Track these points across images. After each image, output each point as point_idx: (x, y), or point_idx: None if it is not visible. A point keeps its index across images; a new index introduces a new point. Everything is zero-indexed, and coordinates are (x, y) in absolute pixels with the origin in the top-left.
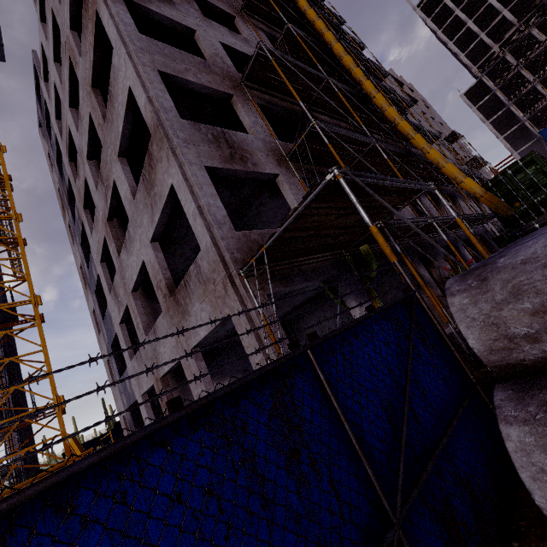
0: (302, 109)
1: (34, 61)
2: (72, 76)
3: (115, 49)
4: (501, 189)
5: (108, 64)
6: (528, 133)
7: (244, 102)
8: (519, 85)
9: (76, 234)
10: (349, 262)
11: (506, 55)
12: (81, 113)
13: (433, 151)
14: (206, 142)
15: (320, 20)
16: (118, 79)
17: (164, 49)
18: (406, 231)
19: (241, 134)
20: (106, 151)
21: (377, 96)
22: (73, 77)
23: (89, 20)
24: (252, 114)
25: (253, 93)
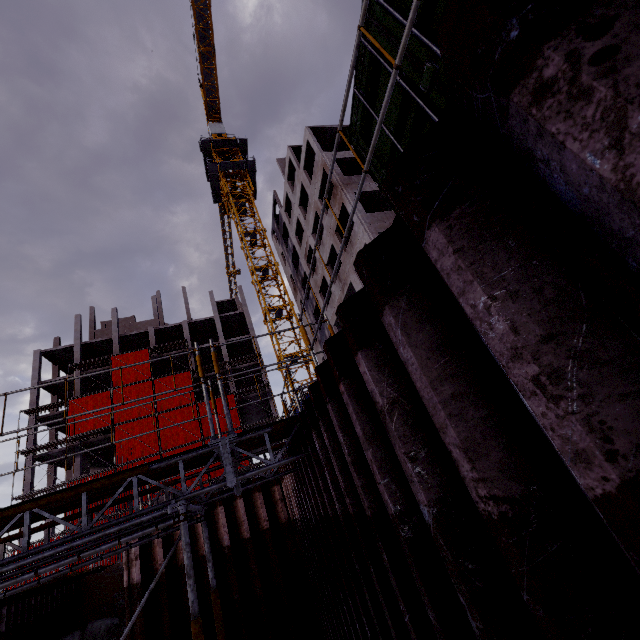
0: None
1: (275, 197)
2: (315, 219)
3: (356, 224)
4: None
5: (343, 218)
6: None
7: None
8: None
9: (309, 308)
10: None
11: None
12: (324, 241)
13: None
14: None
15: None
16: (357, 237)
17: (378, 217)
18: None
19: None
20: (345, 266)
21: None
22: (315, 219)
23: (336, 204)
24: None
25: None
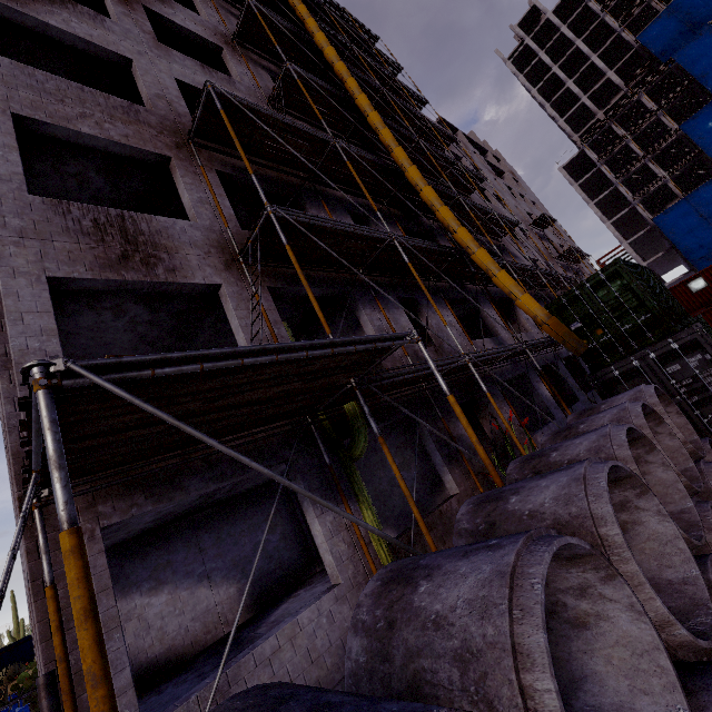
0: (303, 181)
1: None
2: None
3: None
4: (578, 308)
5: None
6: (641, 219)
7: (188, 169)
8: (628, 160)
9: None
10: (316, 436)
11: (612, 123)
12: None
13: (481, 252)
14: (73, 233)
15: (341, 62)
16: None
17: (46, 83)
18: (429, 373)
19: (162, 219)
20: None
21: (410, 169)
22: None
23: None
24: (200, 187)
25: (214, 156)
